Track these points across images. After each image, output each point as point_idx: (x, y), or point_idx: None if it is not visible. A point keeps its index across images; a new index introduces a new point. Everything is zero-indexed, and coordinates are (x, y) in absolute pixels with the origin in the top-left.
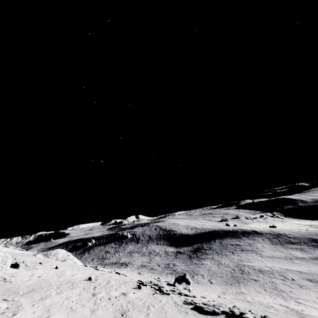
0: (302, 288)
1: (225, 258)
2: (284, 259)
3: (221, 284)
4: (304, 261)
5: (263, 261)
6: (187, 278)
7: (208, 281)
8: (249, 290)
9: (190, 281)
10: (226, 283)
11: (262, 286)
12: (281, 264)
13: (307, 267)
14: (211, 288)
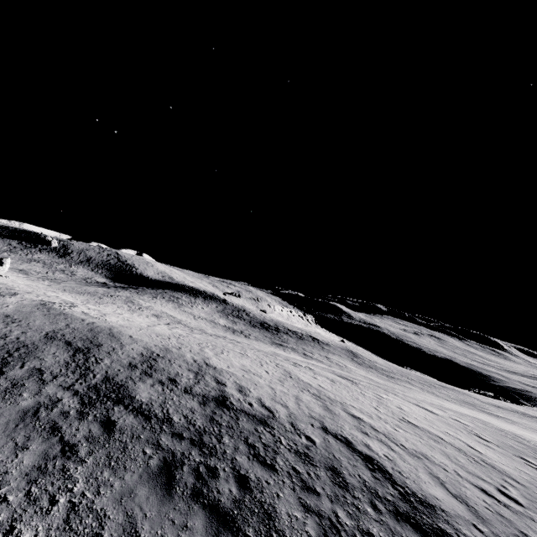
0: (128, 311)
1: (133, 294)
2: (194, 316)
3: (56, 288)
4: (210, 323)
5: (164, 307)
6: (3, 262)
7: (48, 284)
8: (68, 294)
9: (4, 265)
10: (64, 290)
11: (93, 299)
12: (177, 314)
13: (197, 322)
14: (32, 283)
